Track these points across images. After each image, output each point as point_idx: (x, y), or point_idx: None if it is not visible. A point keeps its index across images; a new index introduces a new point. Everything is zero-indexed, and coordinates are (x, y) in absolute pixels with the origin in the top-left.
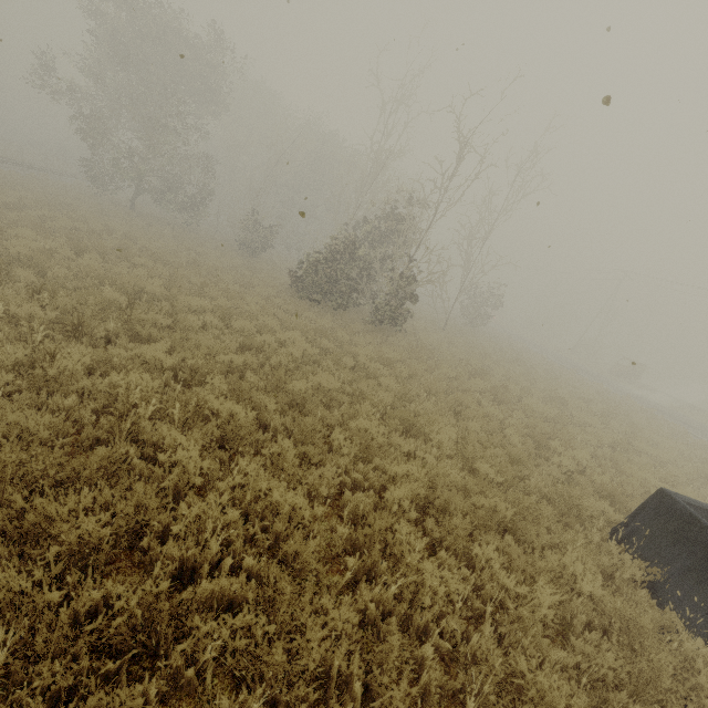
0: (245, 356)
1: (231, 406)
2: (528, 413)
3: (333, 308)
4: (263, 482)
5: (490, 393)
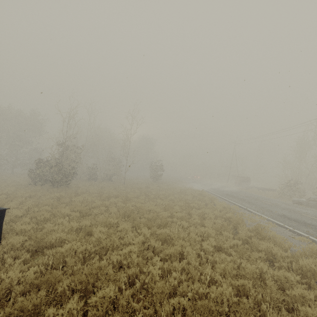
0: None
1: None
2: (61, 201)
3: (41, 185)
4: None
5: (60, 198)
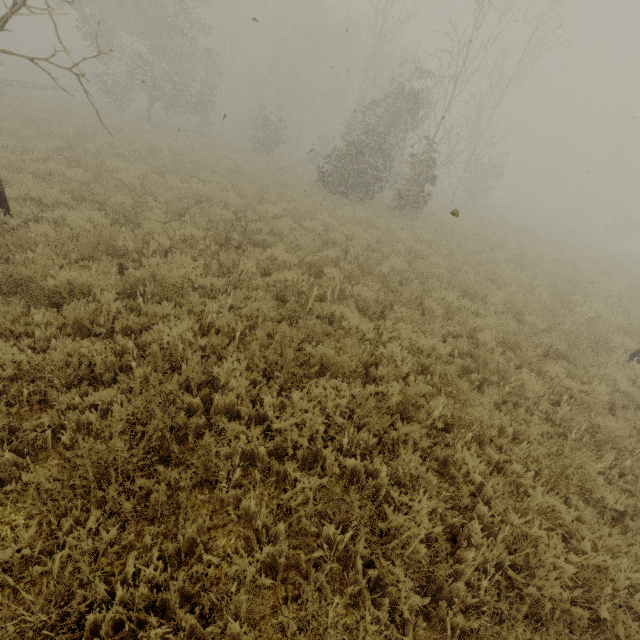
0: (333, 251)
1: (360, 288)
2: (546, 275)
3: (359, 198)
4: (412, 334)
5: (511, 261)
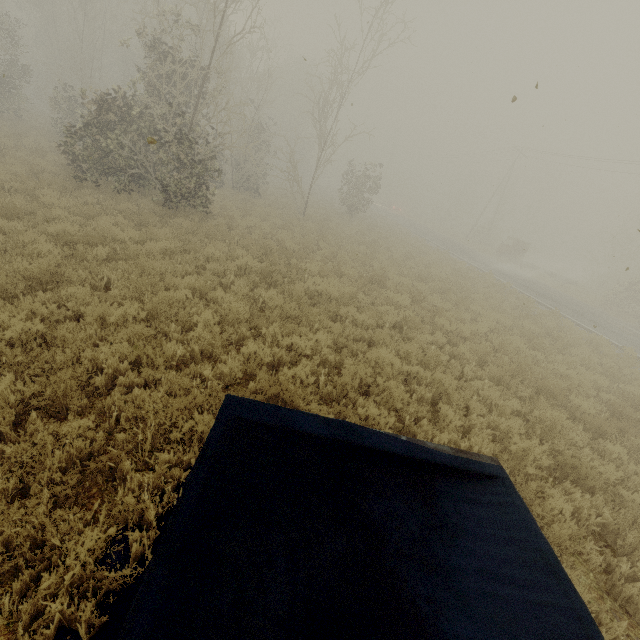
0: None
1: None
2: (294, 294)
3: (117, 189)
4: None
5: (263, 274)
